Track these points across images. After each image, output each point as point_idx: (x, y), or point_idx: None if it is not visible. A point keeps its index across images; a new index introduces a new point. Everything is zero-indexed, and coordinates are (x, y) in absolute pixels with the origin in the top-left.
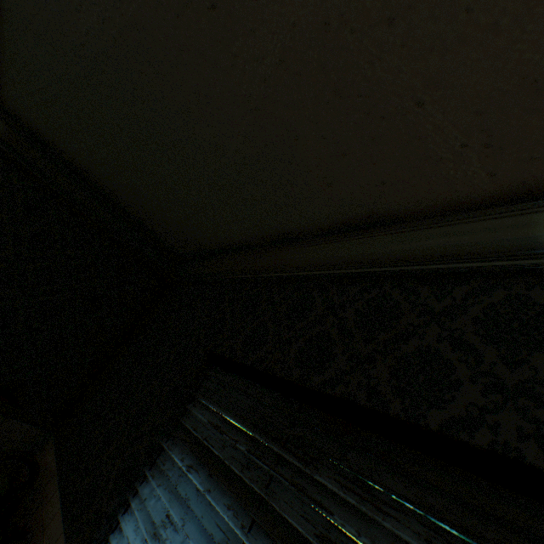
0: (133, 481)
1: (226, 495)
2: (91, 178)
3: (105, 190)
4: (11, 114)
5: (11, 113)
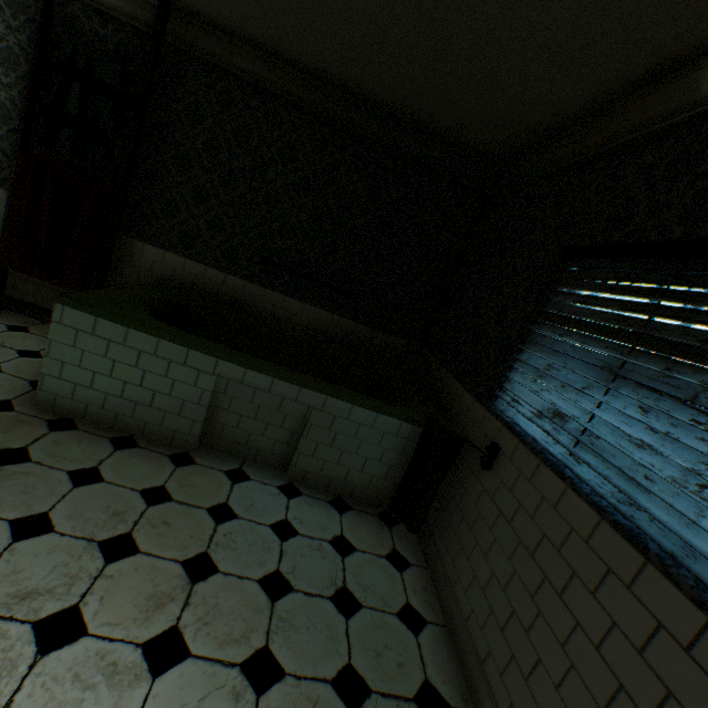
0: (510, 355)
1: (601, 342)
2: (394, 108)
3: (409, 116)
4: (321, 78)
5: (321, 77)
